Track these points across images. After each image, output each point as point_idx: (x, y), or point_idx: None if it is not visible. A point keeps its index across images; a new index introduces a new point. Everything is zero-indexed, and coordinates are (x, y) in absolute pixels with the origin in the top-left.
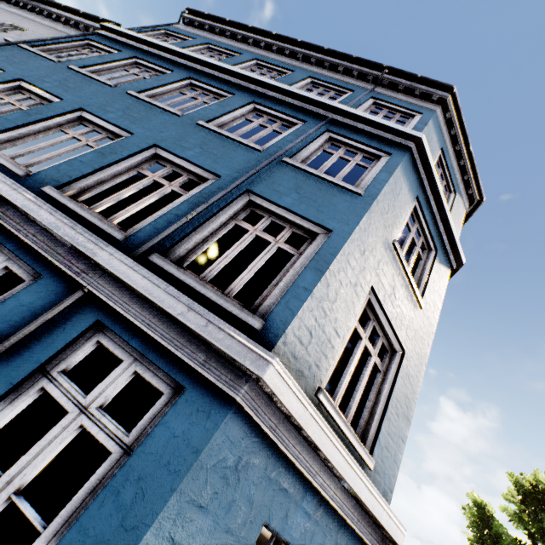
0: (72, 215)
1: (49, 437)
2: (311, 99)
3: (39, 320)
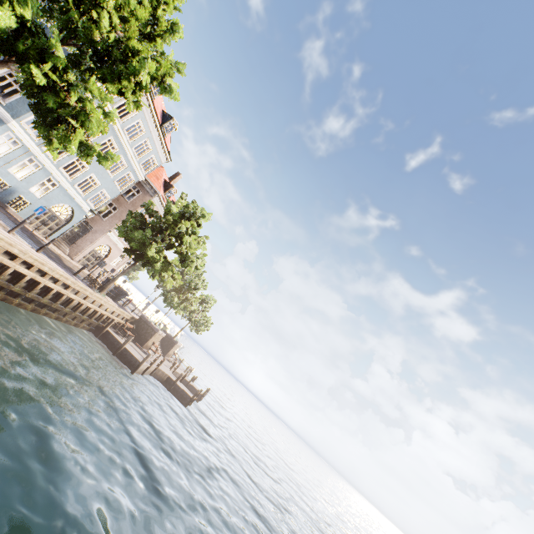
0: None
1: None
2: None
3: None
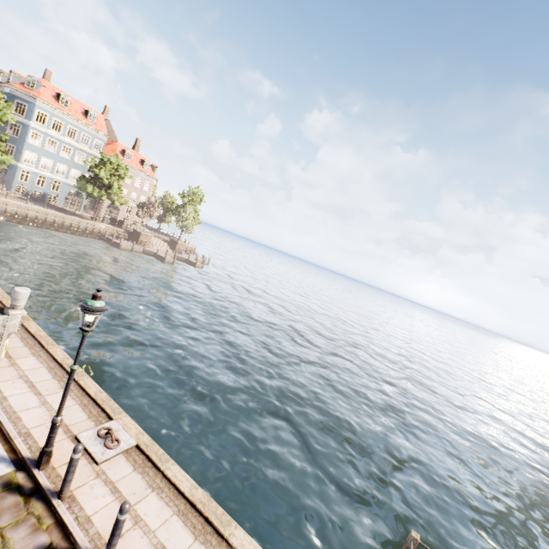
0: None
1: None
2: None
3: None
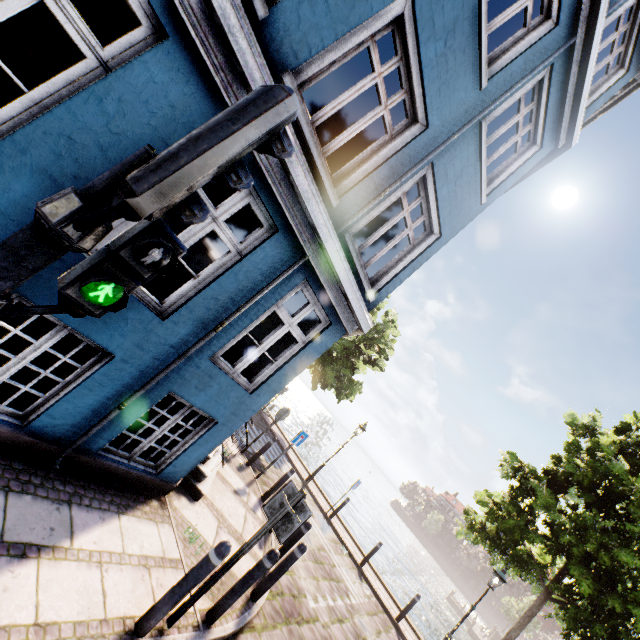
0: (304, 147)
1: (277, 334)
2: None
3: (282, 278)
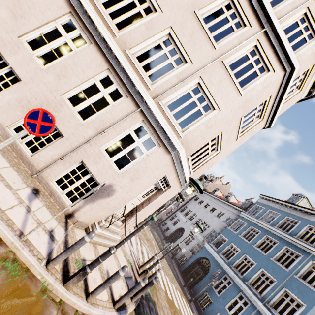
0: (251, 289)
1: None
2: (303, 245)
3: (253, 312)
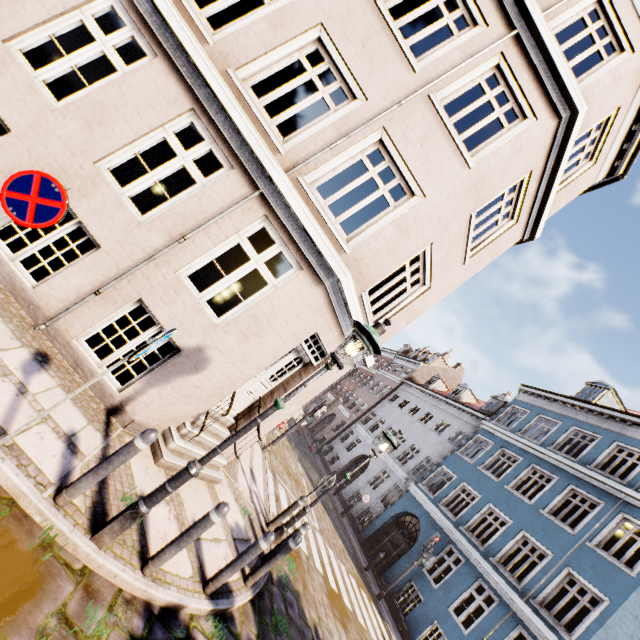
0: (501, 573)
1: None
2: (606, 483)
3: (503, 618)
